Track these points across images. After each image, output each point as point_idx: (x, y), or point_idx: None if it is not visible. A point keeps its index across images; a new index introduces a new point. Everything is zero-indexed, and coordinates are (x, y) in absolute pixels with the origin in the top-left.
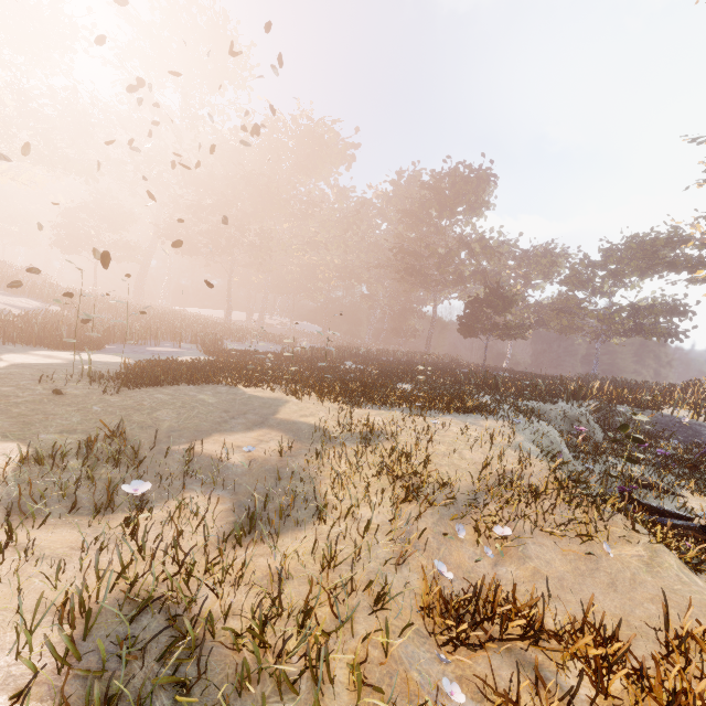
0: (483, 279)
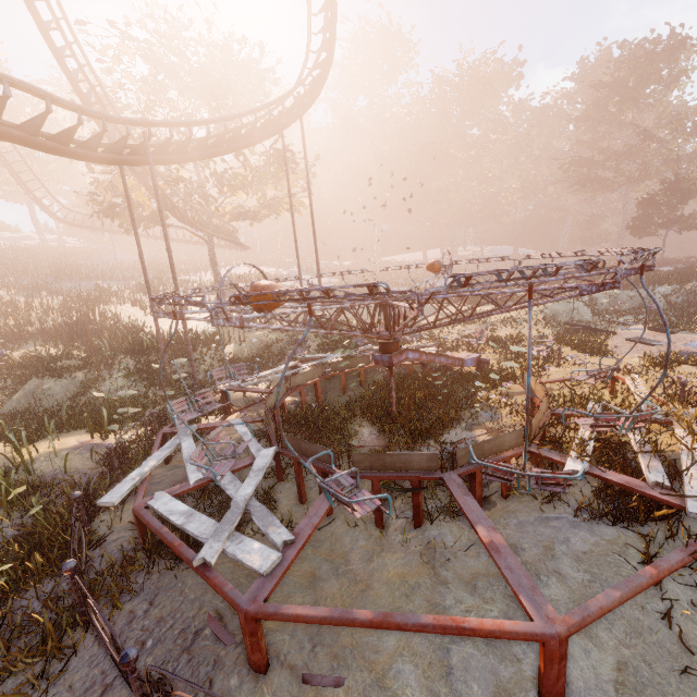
0: (676, 166)
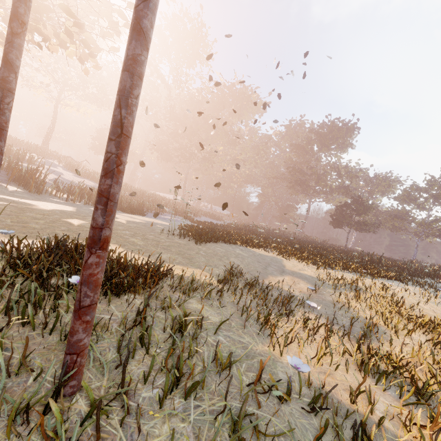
0: (345, 192)
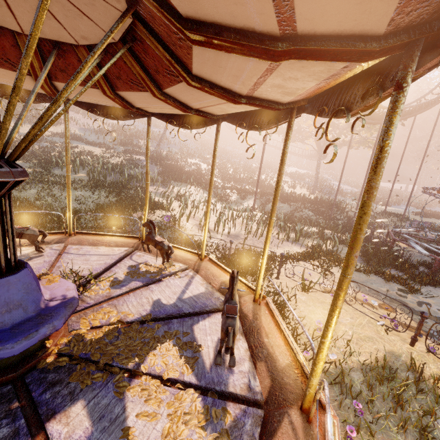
0: None
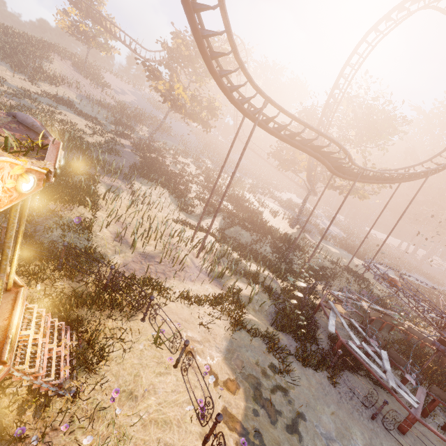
0: None
